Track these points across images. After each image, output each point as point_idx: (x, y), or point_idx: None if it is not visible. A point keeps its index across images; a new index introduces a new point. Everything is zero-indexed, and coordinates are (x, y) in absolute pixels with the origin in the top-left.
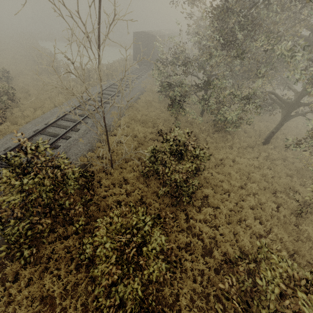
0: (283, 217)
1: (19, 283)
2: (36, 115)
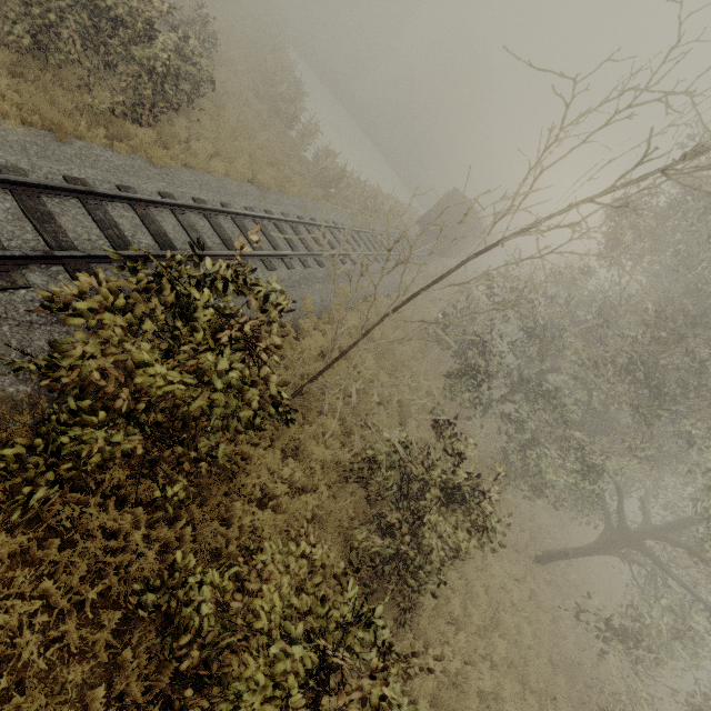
0: None
1: None
2: (213, 169)
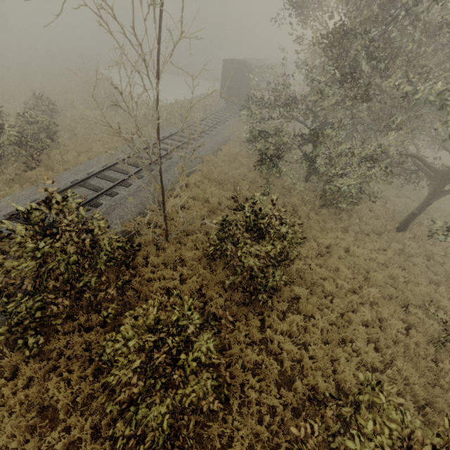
0: (414, 346)
1: (16, 382)
2: (79, 161)
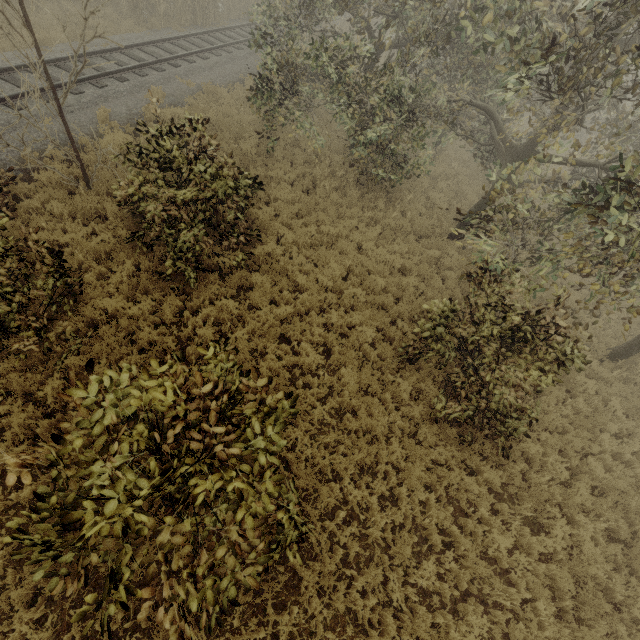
0: (378, 358)
1: None
2: None
